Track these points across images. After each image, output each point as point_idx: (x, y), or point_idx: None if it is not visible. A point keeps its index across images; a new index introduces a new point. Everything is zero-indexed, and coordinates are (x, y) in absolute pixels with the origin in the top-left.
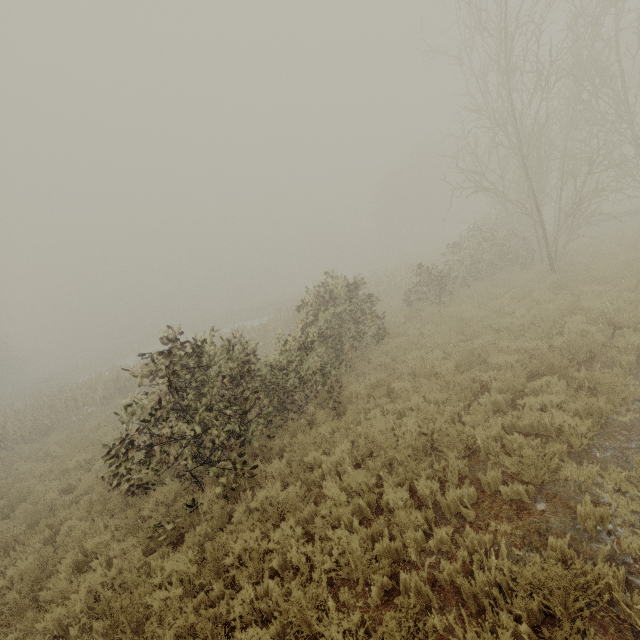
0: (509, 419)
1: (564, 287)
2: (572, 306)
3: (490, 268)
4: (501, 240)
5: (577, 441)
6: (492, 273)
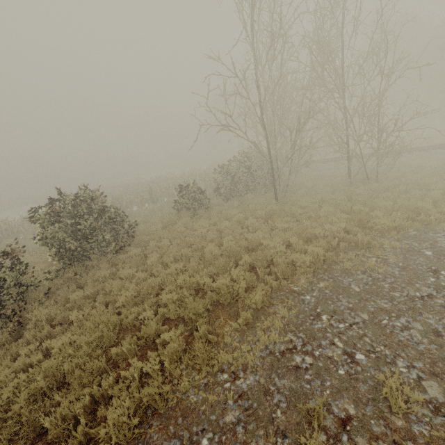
0: (104, 387)
1: (273, 217)
2: (255, 243)
3: (245, 188)
4: (255, 168)
5: (121, 440)
6: (246, 192)
